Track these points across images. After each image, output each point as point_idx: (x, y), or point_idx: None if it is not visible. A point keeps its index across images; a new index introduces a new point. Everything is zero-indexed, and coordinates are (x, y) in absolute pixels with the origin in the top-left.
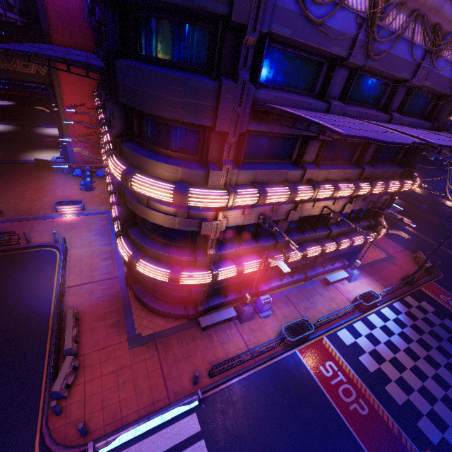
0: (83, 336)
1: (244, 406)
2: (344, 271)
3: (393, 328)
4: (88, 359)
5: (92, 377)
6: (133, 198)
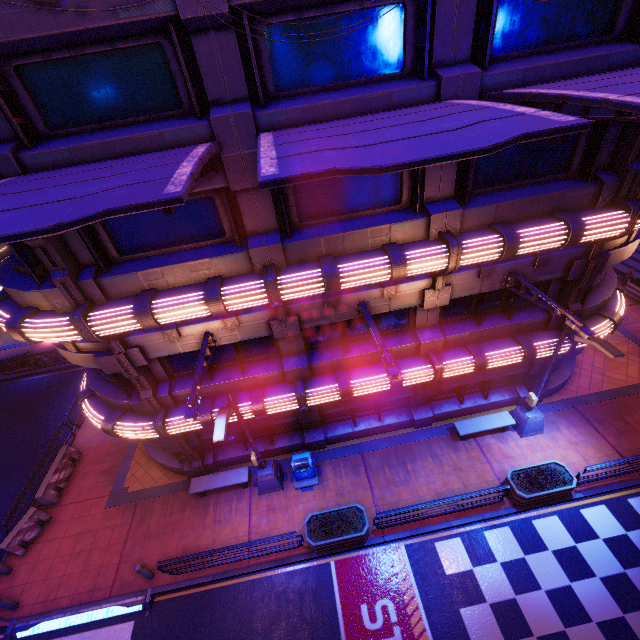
0: (73, 481)
1: (199, 635)
2: (507, 413)
3: (594, 561)
4: (63, 511)
5: (55, 536)
6: None
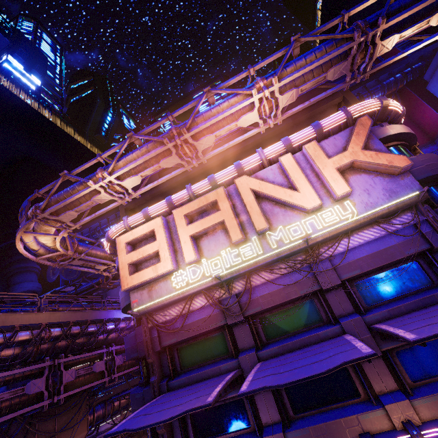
0: None
1: None
2: None
3: None
4: None
5: None
6: None
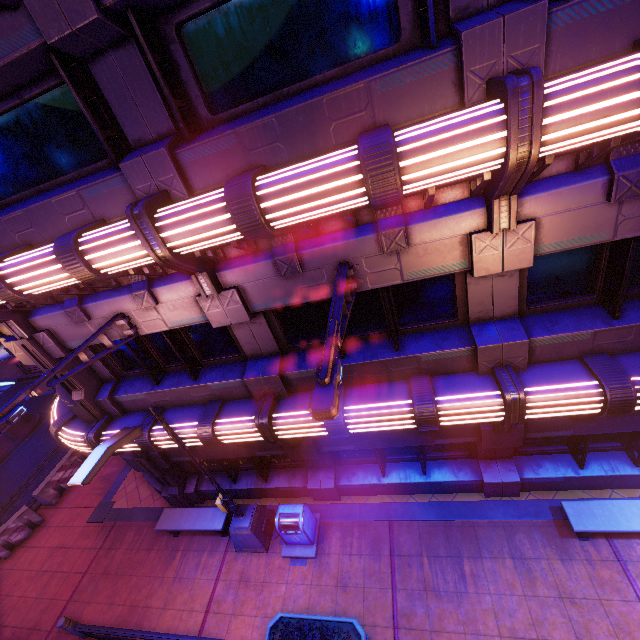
0: None
1: None
2: None
3: None
4: (55, 515)
5: (37, 544)
6: None
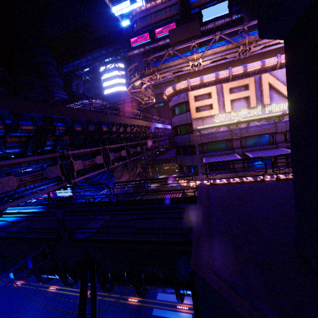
0: None
1: None
2: None
3: None
4: None
5: None
6: (182, 187)
